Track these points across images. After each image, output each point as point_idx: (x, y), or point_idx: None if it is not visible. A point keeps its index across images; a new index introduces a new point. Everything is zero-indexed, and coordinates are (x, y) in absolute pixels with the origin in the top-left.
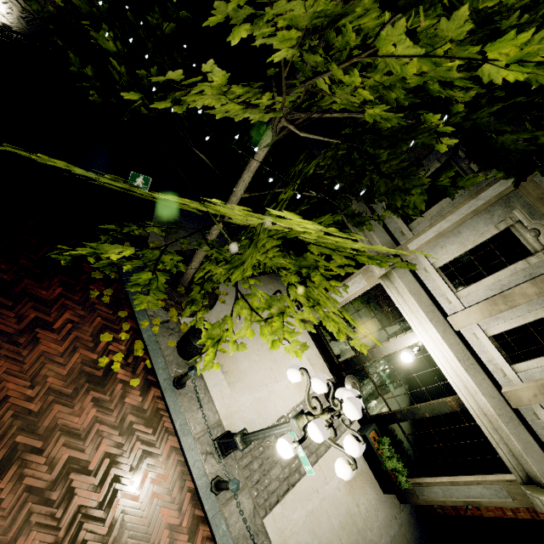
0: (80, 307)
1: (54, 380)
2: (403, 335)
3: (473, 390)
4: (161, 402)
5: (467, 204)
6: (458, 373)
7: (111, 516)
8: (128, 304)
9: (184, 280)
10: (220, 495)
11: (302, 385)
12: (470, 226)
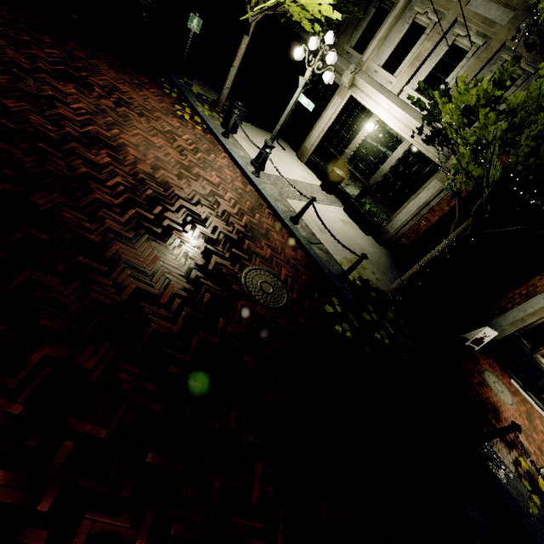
0: (160, 91)
1: (155, 105)
2: (367, 122)
3: (409, 122)
4: (215, 141)
5: (390, 16)
6: (400, 119)
7: (198, 156)
8: (187, 104)
9: (219, 102)
10: (258, 179)
11: (304, 178)
12: (395, 31)
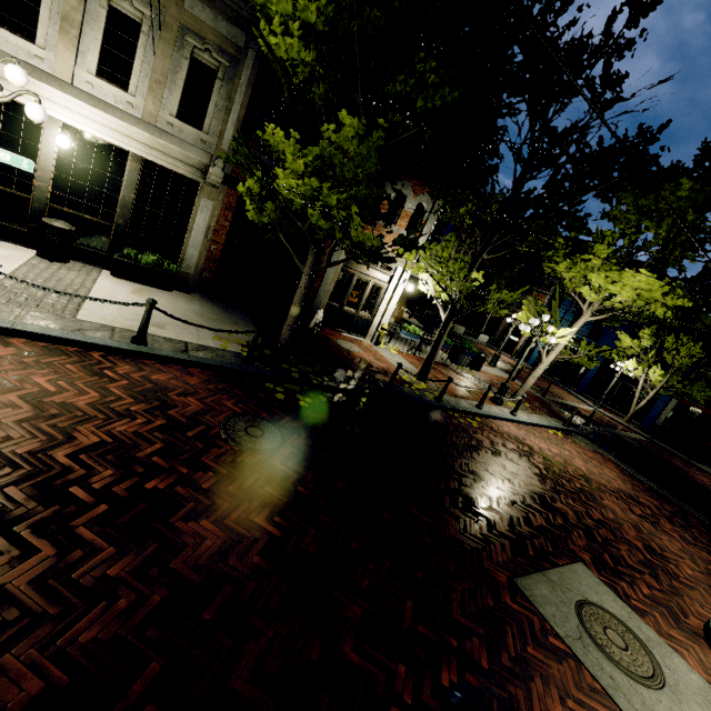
0: None
1: None
2: (43, 130)
3: (127, 129)
4: None
5: None
6: (108, 125)
7: None
8: None
9: None
10: (2, 318)
11: (4, 258)
12: None
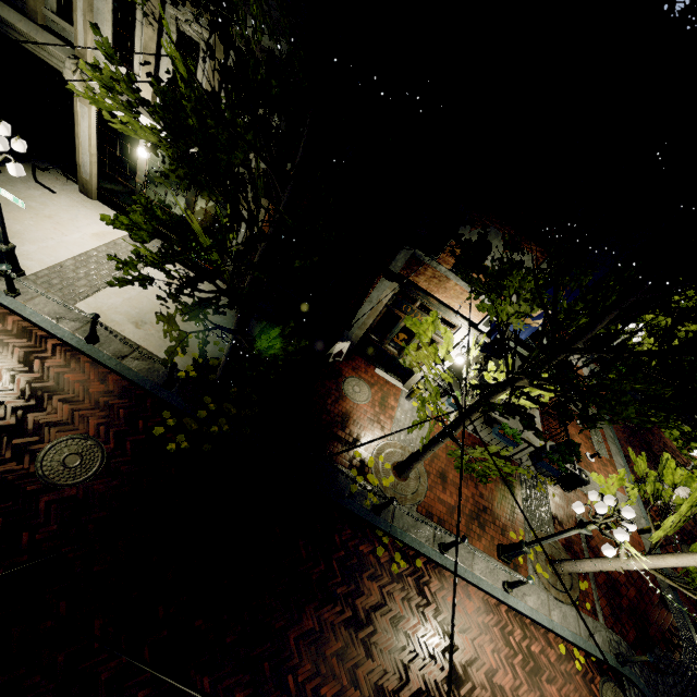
0: None
1: None
2: (139, 140)
3: None
4: None
5: None
6: None
7: None
8: None
9: None
10: (20, 298)
11: (100, 236)
12: None
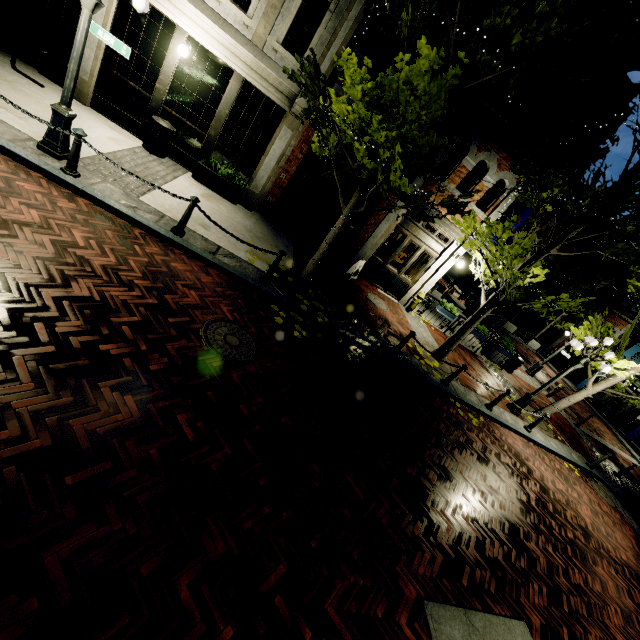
0: None
1: None
2: (173, 39)
3: (236, 48)
4: None
5: None
6: (222, 41)
7: None
8: None
9: None
10: (80, 180)
11: (116, 141)
12: None
